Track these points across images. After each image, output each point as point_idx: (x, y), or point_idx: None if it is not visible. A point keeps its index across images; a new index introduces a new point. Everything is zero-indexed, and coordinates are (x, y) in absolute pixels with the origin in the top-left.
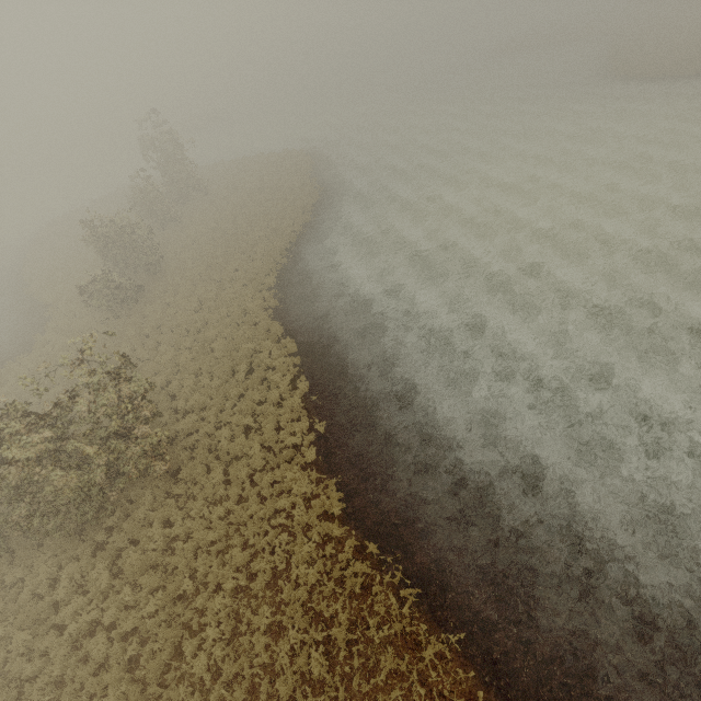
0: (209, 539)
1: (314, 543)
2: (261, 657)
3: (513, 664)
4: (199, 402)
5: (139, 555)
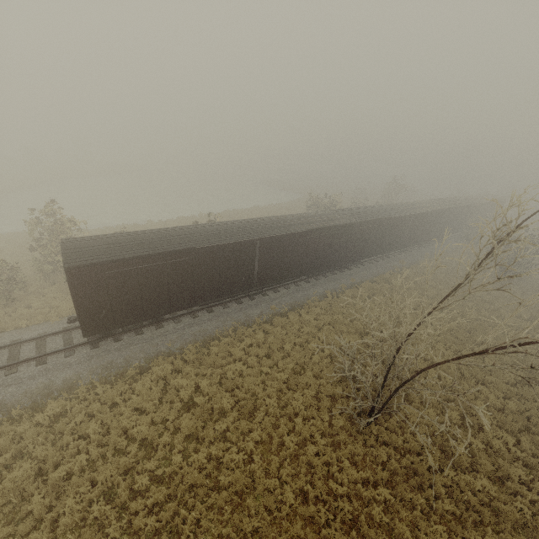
0: None
1: None
2: None
3: None
4: None
5: None
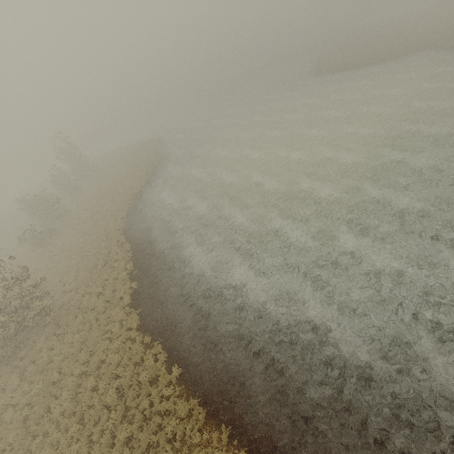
0: (71, 352)
1: (119, 342)
2: (87, 401)
3: (203, 378)
4: (76, 285)
5: (34, 367)
